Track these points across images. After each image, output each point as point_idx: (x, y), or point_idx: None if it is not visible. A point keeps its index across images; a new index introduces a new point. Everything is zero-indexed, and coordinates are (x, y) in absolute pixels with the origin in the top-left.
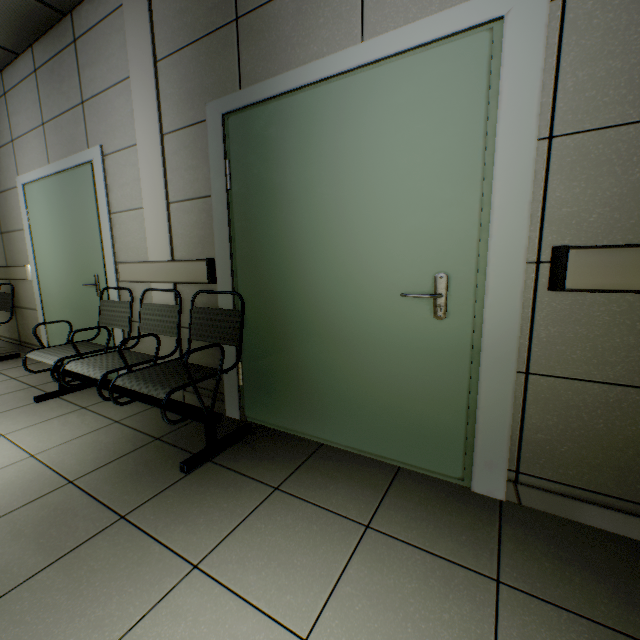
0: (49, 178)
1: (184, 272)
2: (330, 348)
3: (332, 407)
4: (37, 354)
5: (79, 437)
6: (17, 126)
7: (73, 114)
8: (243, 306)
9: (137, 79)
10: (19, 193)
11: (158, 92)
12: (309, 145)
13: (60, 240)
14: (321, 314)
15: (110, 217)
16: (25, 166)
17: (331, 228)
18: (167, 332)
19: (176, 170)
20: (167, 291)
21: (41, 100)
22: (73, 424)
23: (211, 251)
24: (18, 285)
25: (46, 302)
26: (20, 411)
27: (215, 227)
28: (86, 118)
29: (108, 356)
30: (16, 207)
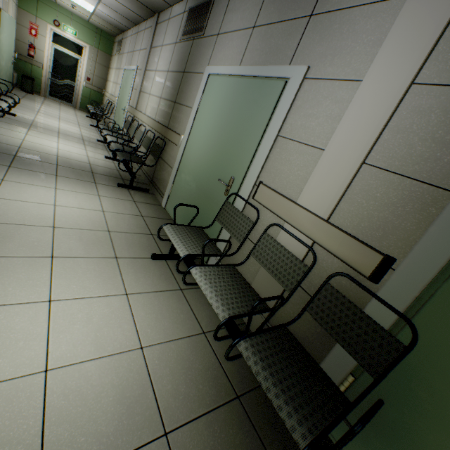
0: (234, 77)
1: (338, 243)
2: None
3: None
4: (170, 231)
5: (176, 340)
6: (228, 22)
7: (291, 25)
8: (413, 345)
9: (419, 1)
10: (202, 79)
11: (446, 25)
12: None
13: (216, 132)
14: None
15: (275, 138)
16: (217, 59)
17: None
18: (280, 279)
19: (404, 132)
20: (301, 243)
21: (264, 3)
22: (172, 312)
23: (394, 247)
24: (168, 144)
25: (181, 169)
26: (141, 264)
27: (430, 231)
28: (305, 33)
29: (223, 273)
30: (194, 88)
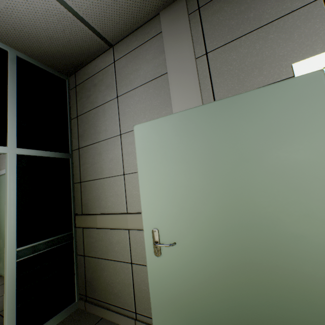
0: None
1: None
2: (3, 243)
3: (3, 262)
4: None
5: None
6: None
7: None
8: None
9: None
10: None
11: None
12: (2, 188)
13: None
14: (2, 233)
15: None
16: None
17: (4, 209)
18: None
19: None
20: None
21: None
22: None
23: None
24: None
25: None
26: None
27: None
28: None
29: None
30: None
